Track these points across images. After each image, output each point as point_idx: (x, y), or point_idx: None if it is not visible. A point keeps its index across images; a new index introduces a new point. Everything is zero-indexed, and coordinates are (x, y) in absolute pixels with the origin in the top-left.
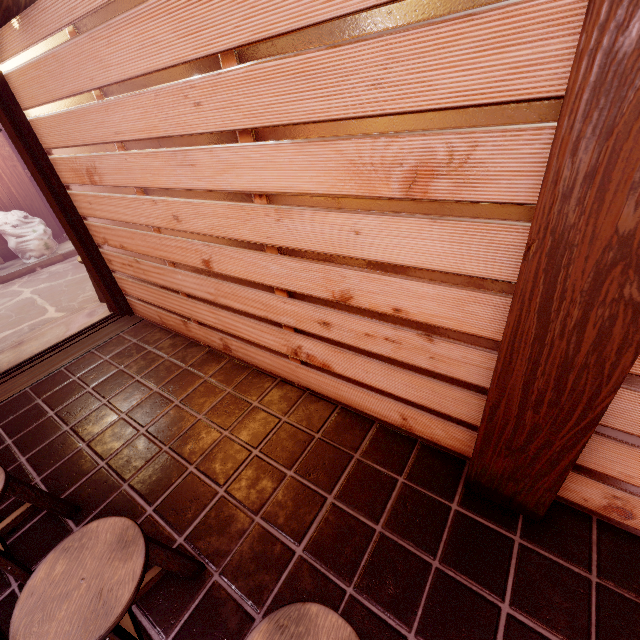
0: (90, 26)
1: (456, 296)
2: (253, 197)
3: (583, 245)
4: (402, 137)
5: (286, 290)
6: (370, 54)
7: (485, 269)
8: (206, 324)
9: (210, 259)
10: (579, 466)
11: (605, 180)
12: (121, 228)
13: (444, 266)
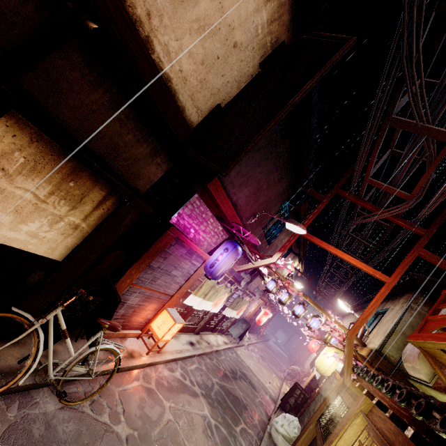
0: None
1: None
2: None
3: None
4: None
5: None
6: None
7: None
8: None
9: None
10: None
11: None
12: None
13: None
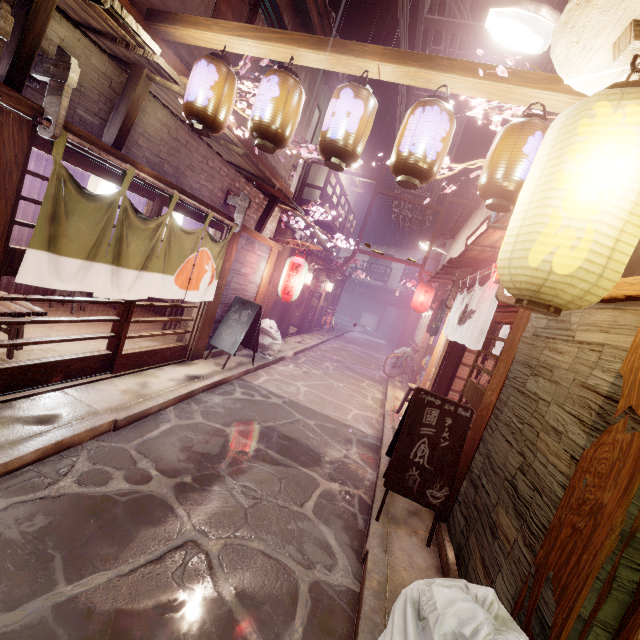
0: None
1: None
2: None
3: None
4: None
5: None
6: None
7: None
8: None
9: None
10: None
11: None
12: None
13: None
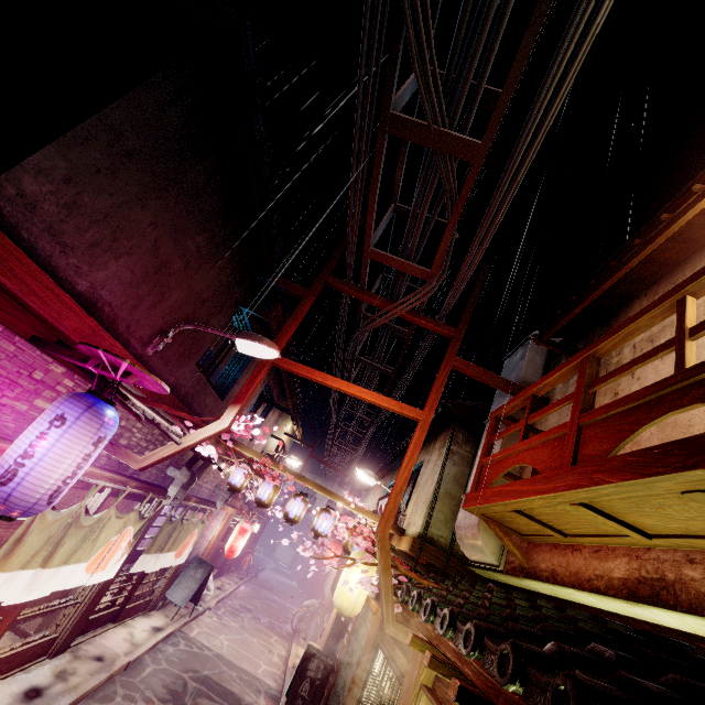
0: None
1: None
2: None
3: None
4: None
5: None
6: None
7: None
8: None
9: None
10: None
11: None
12: None
13: None
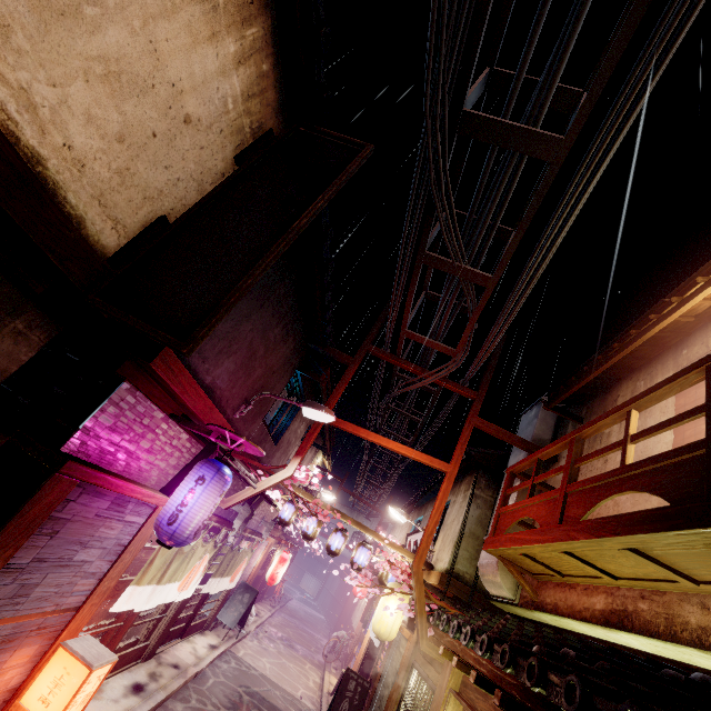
0: None
1: None
2: None
3: None
4: None
5: None
6: None
7: None
8: None
9: None
10: None
11: None
12: None
13: None
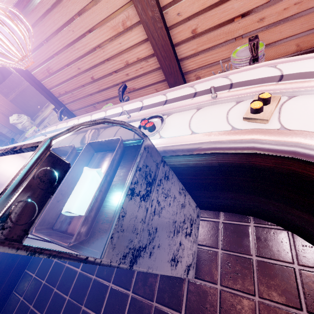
0: (37, 24)
1: (144, 46)
2: (95, 49)
3: (149, 21)
4: (117, 17)
5: (114, 71)
6: (103, 3)
7: (145, 37)
8: (100, 101)
9: (93, 76)
10: (186, 72)
11: (144, 9)
12: (63, 84)
13: (139, 41)
